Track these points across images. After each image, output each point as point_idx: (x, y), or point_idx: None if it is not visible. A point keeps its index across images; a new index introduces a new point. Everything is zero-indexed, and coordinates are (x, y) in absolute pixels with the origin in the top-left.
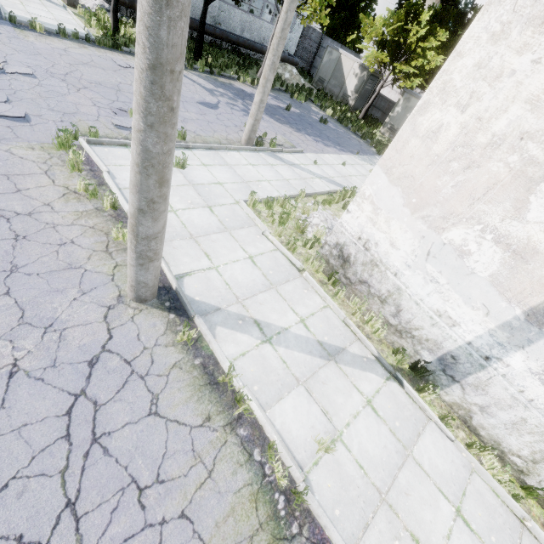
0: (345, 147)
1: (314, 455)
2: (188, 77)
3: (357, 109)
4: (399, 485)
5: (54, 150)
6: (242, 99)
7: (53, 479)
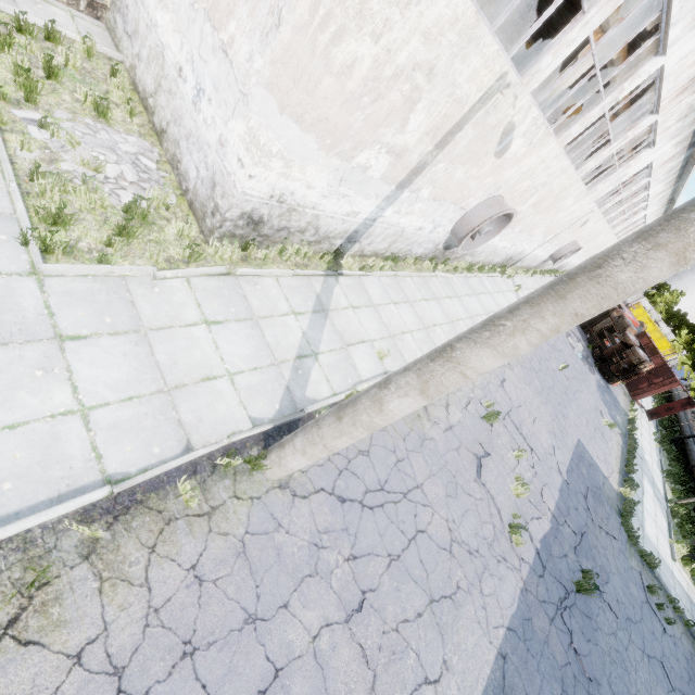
0: None
1: (380, 361)
2: None
3: None
4: (387, 324)
5: None
6: None
7: (398, 507)
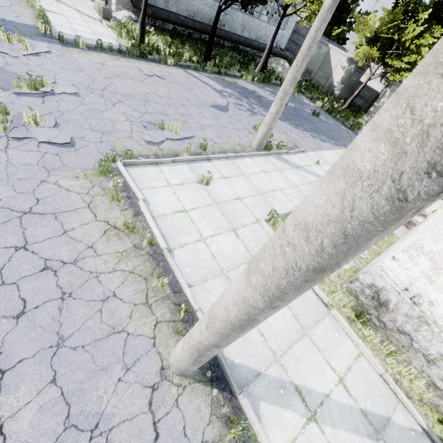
0: (338, 140)
1: None
2: (201, 80)
3: (341, 97)
4: None
5: (96, 177)
6: (246, 97)
7: None
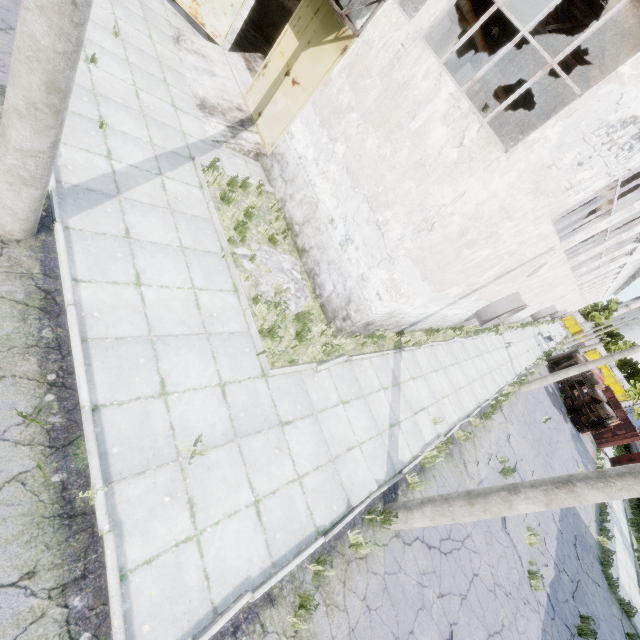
0: None
1: (434, 425)
2: None
3: None
4: (433, 391)
5: None
6: None
7: (460, 554)
